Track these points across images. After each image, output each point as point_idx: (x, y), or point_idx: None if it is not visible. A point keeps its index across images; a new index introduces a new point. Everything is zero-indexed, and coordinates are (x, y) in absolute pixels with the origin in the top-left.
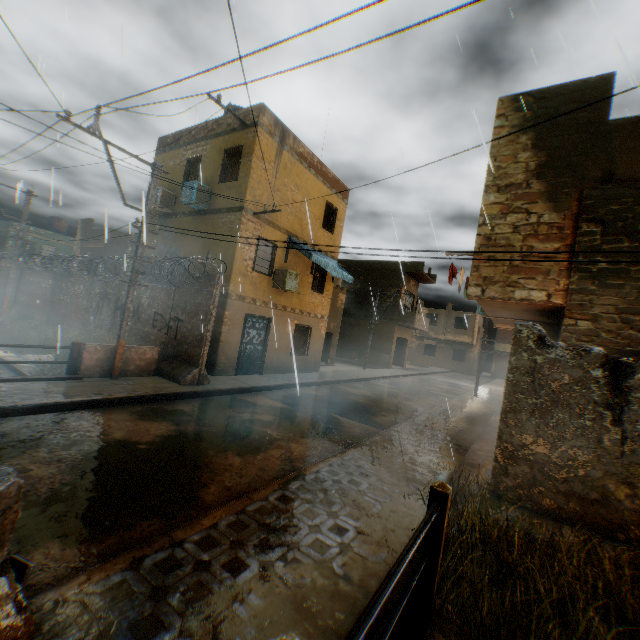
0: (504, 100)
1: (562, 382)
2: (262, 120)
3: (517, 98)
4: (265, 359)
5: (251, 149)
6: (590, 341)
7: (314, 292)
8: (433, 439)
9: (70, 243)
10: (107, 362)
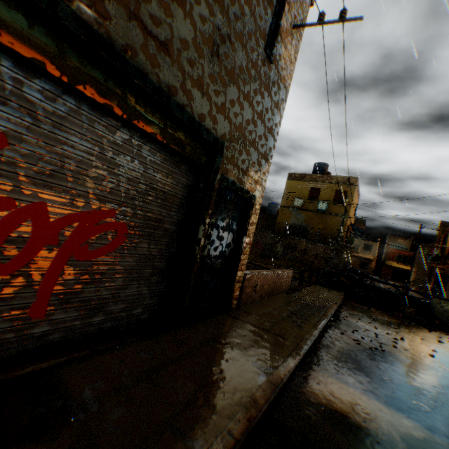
0: None
1: None
2: (356, 183)
3: None
4: None
5: (352, 194)
6: None
7: None
8: None
9: None
10: None
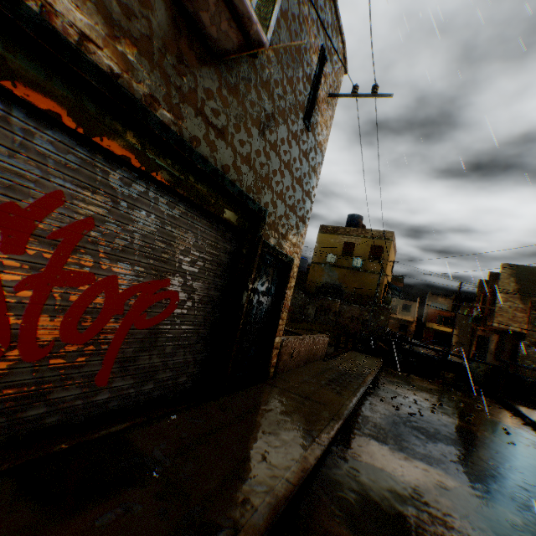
0: (504, 264)
1: (533, 357)
2: (393, 238)
3: (508, 265)
4: None
5: (388, 249)
6: (533, 345)
7: None
8: None
9: None
10: None
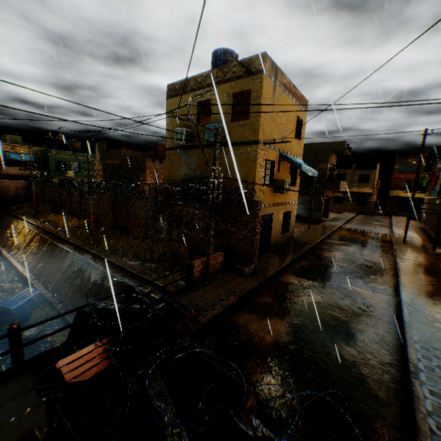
0: None
1: None
2: (265, 67)
3: None
4: (270, 241)
5: (259, 93)
6: None
7: (291, 187)
8: (436, 304)
9: (85, 158)
10: (203, 270)
